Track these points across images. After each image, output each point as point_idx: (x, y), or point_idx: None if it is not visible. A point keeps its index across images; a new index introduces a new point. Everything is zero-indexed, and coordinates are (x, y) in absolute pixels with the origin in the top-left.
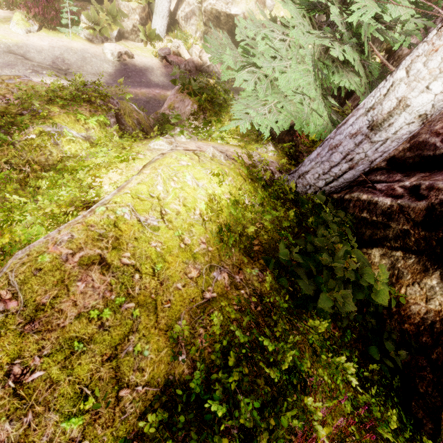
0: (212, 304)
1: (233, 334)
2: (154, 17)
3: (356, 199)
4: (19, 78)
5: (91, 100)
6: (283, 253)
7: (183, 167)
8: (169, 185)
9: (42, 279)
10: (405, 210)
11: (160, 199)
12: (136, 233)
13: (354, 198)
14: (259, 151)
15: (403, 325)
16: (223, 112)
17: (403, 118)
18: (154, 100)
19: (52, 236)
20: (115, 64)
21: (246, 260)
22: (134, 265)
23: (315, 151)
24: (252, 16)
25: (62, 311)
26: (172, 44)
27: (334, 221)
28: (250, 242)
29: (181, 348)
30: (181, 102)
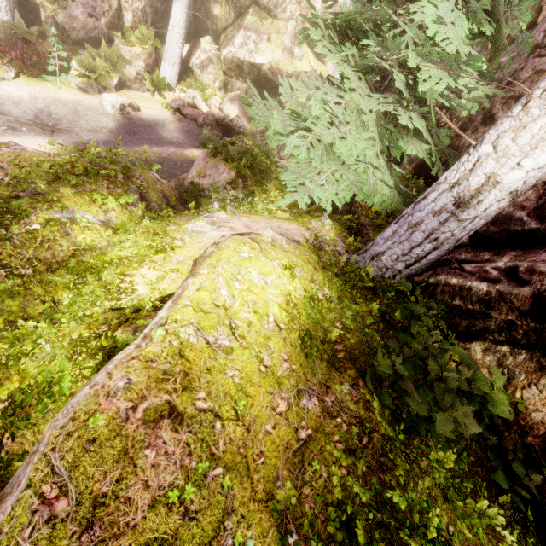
0: (310, 447)
1: (344, 487)
2: (162, 64)
3: (444, 284)
4: (7, 147)
5: (108, 174)
6: (384, 365)
7: (245, 260)
8: (233, 287)
9: (98, 456)
10: (506, 297)
11: (227, 307)
12: (207, 362)
13: (441, 282)
14: (314, 225)
15: (525, 438)
16: (267, 179)
17: (493, 195)
18: (169, 160)
19: (102, 383)
20: (116, 118)
21: (337, 376)
22: (212, 409)
23: (389, 228)
24: (305, 78)
25: (130, 501)
26: (185, 95)
27: (429, 314)
28: (332, 348)
29: (287, 523)
30: (213, 169)
